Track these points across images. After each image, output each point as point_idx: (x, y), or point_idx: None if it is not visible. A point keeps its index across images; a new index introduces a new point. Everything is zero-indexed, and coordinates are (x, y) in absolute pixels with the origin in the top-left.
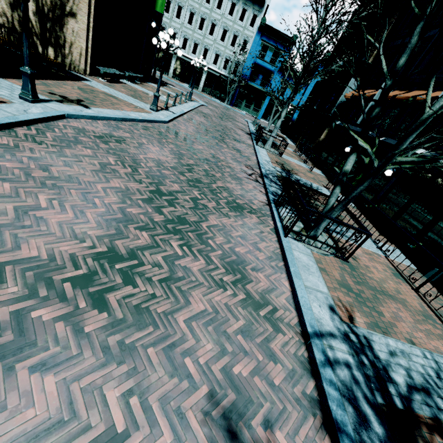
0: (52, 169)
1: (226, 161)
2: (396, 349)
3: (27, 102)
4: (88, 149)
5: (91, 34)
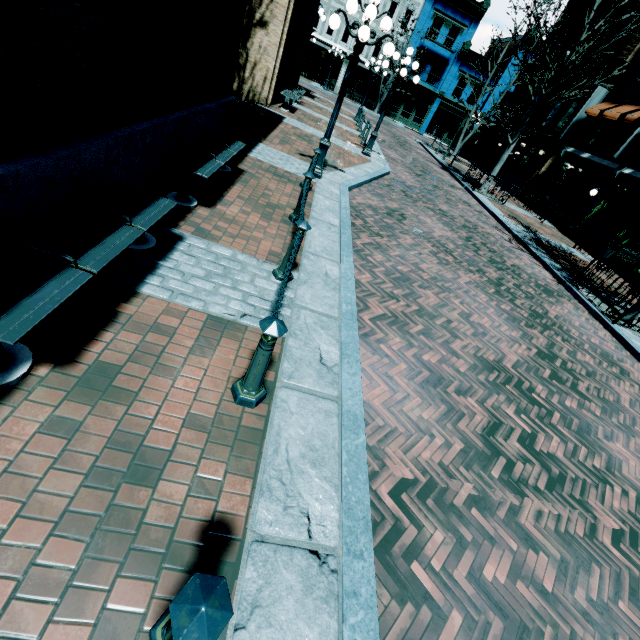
0: (422, 268)
1: (479, 225)
2: None
3: (316, 178)
4: (405, 236)
5: (282, 50)
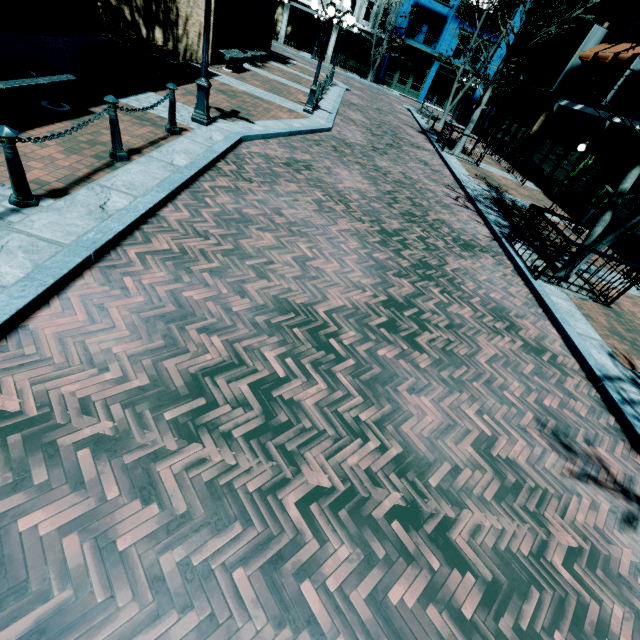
0: (284, 213)
1: (422, 182)
2: None
3: (201, 125)
4: (291, 184)
5: (213, 1)
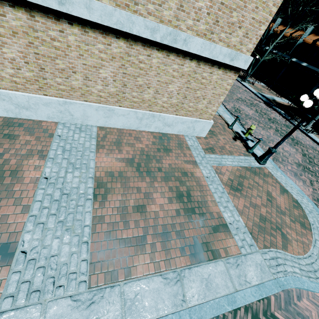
0: None
1: None
2: (265, 95)
3: None
4: None
5: None
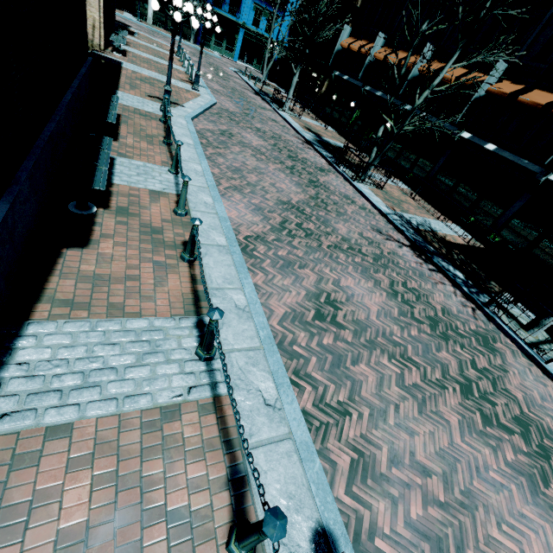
0: (247, 164)
1: (282, 135)
2: (411, 217)
3: None
4: (235, 147)
5: (102, 1)
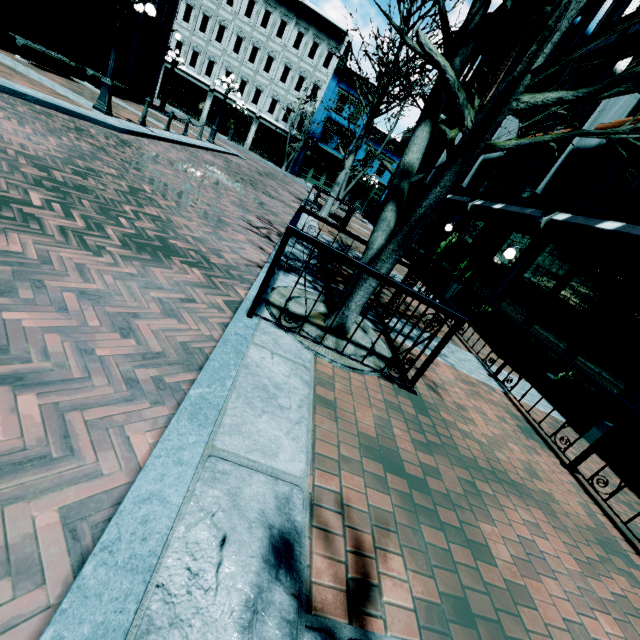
0: None
1: (215, 200)
2: None
3: None
4: None
5: None
